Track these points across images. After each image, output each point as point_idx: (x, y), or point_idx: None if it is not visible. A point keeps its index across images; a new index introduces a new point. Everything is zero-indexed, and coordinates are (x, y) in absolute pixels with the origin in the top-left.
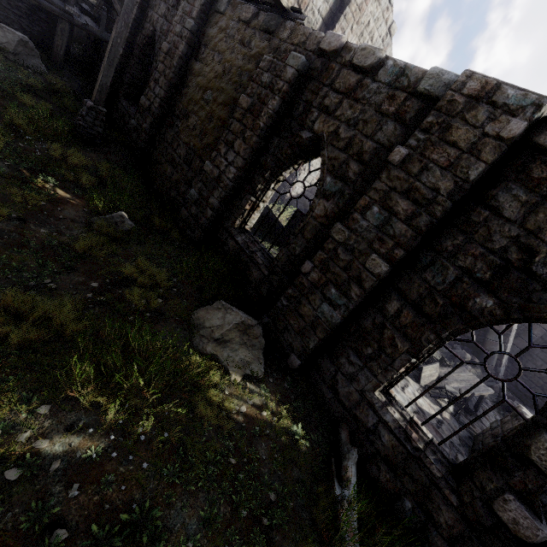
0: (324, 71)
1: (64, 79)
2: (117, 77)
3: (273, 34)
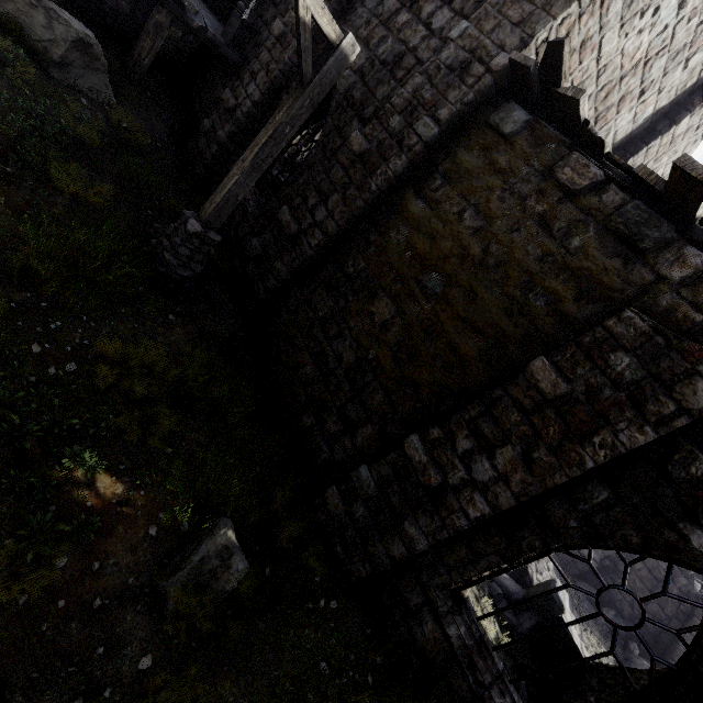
0: None
1: (141, 113)
2: (236, 134)
3: (642, 254)
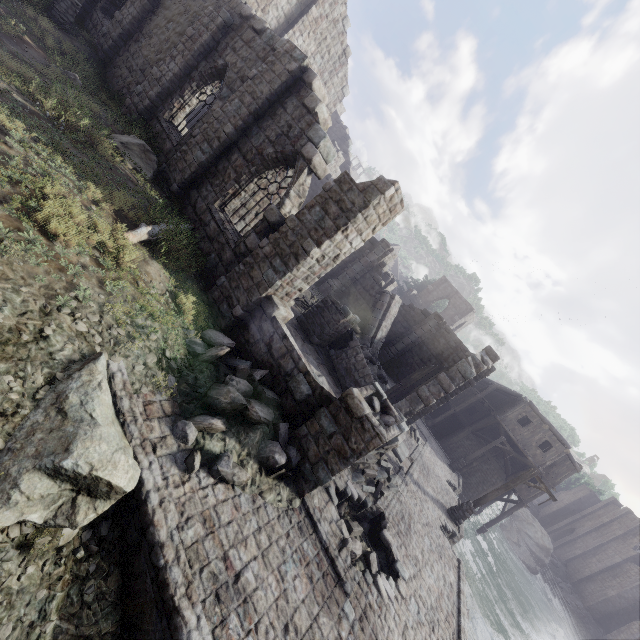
0: (240, 28)
1: None
2: None
3: None
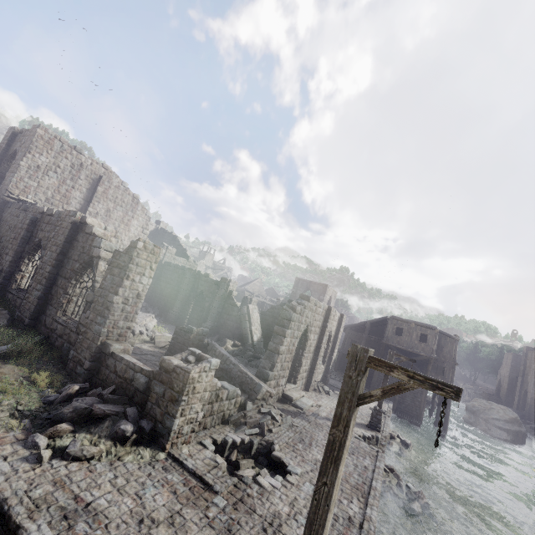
0: (42, 218)
1: None
2: None
3: (27, 211)
